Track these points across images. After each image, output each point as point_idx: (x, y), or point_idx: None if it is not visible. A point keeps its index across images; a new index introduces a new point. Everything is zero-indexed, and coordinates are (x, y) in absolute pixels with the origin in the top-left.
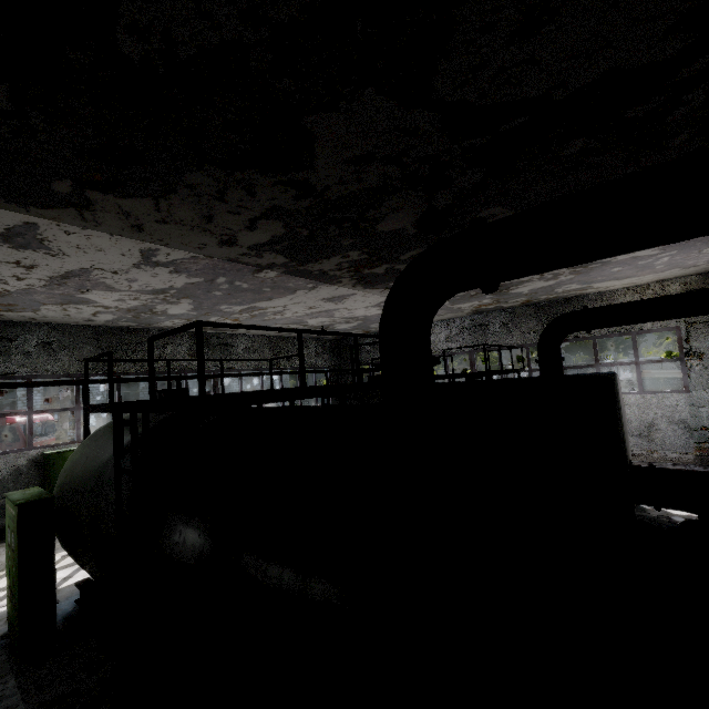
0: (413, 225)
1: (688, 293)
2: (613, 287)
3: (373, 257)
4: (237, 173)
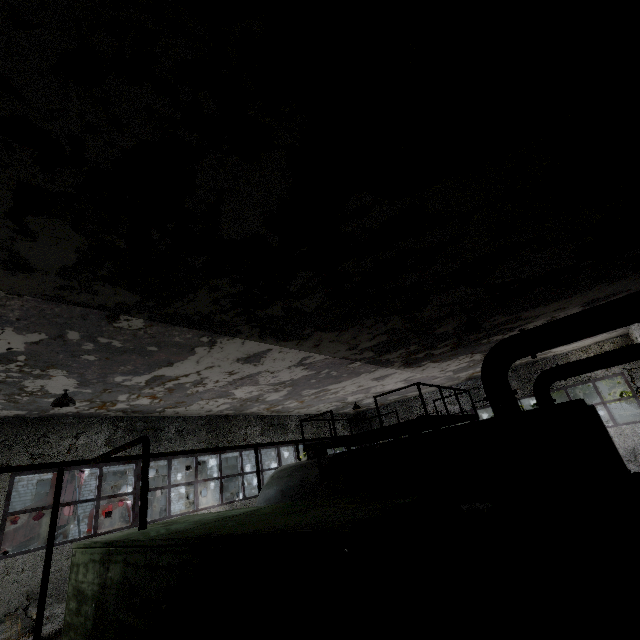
0: (453, 328)
1: (618, 349)
2: (565, 350)
3: (422, 347)
4: (388, 317)
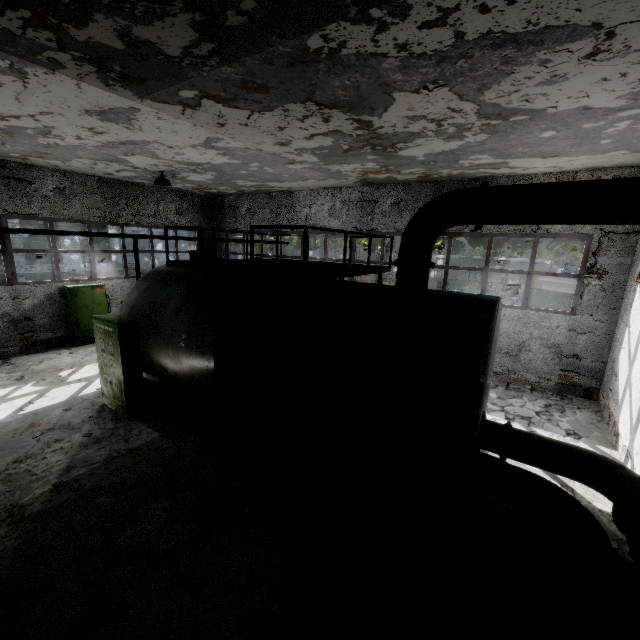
0: None
1: None
2: (532, 170)
3: None
4: None
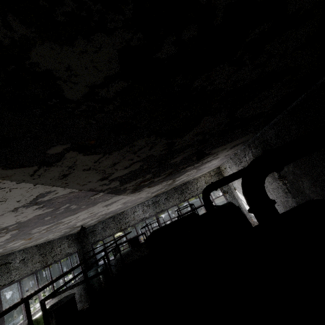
0: (181, 159)
1: (236, 171)
2: (197, 176)
3: (153, 176)
4: (158, 139)
